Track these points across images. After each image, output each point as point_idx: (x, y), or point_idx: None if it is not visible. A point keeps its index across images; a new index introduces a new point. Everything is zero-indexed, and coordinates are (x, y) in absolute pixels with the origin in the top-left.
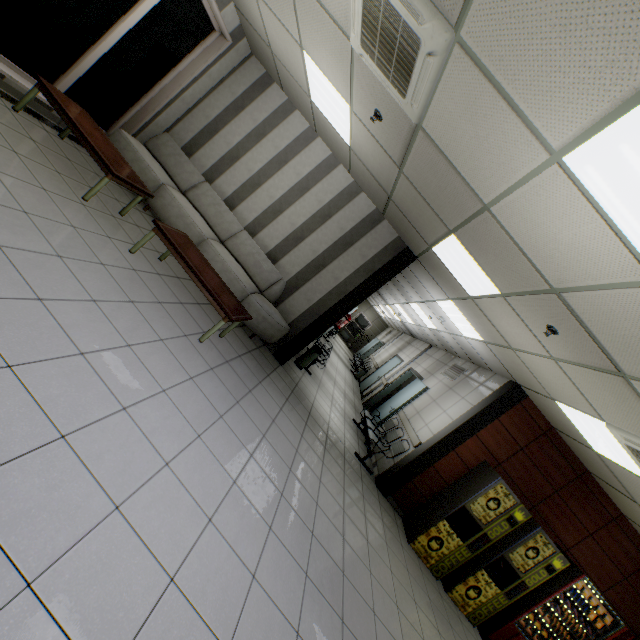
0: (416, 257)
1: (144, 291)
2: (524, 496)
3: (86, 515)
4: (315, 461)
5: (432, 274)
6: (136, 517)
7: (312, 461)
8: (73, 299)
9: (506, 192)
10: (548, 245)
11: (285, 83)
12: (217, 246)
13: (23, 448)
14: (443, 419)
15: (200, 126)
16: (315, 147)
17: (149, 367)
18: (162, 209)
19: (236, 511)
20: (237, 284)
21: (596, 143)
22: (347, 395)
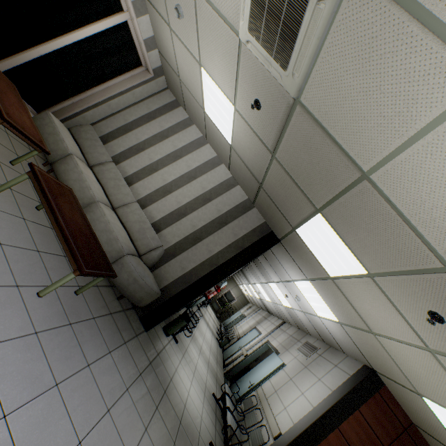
0: (279, 240)
1: None
2: None
3: None
4: None
5: (293, 255)
6: None
7: None
8: None
9: (396, 151)
10: None
11: (187, 104)
12: (106, 209)
13: None
14: (302, 403)
15: (119, 125)
16: (204, 150)
17: None
18: (64, 172)
19: None
20: (115, 244)
21: None
22: (210, 364)
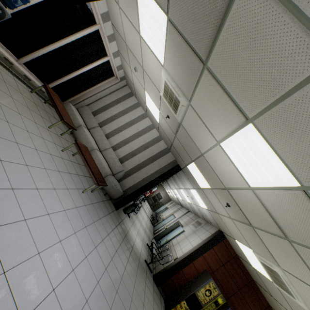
0: (181, 169)
1: (64, 167)
2: (224, 291)
3: (27, 252)
4: (124, 258)
5: (187, 177)
6: (45, 259)
7: (123, 258)
8: (38, 167)
9: (207, 150)
10: (221, 171)
11: (137, 97)
12: (98, 153)
13: (11, 220)
14: (189, 246)
15: (101, 105)
16: (146, 120)
17: (61, 199)
18: (78, 134)
19: (84, 270)
20: (103, 170)
21: (227, 141)
22: (146, 231)
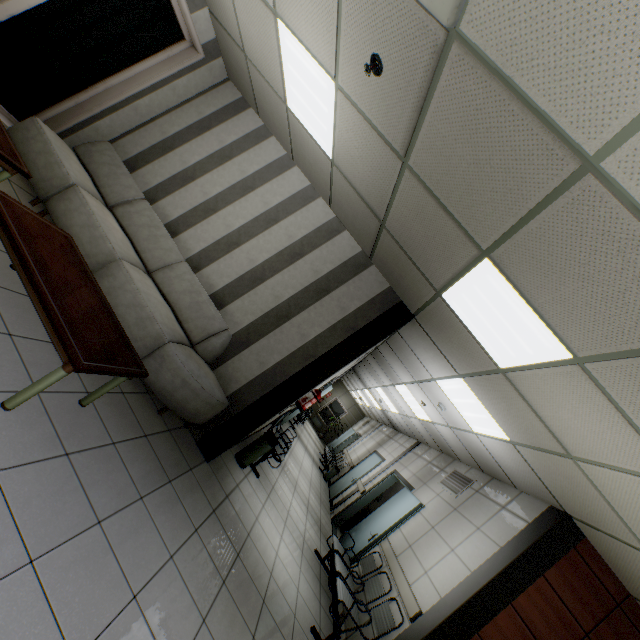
0: (413, 315)
1: None
2: None
3: None
4: None
5: (435, 338)
6: None
7: None
8: None
9: None
10: None
11: (260, 100)
12: (134, 271)
13: None
14: (453, 565)
15: (153, 141)
16: (290, 176)
17: None
18: (64, 214)
19: None
20: (150, 326)
21: None
22: (311, 506)
